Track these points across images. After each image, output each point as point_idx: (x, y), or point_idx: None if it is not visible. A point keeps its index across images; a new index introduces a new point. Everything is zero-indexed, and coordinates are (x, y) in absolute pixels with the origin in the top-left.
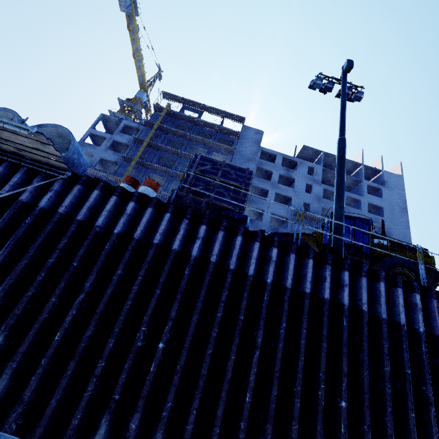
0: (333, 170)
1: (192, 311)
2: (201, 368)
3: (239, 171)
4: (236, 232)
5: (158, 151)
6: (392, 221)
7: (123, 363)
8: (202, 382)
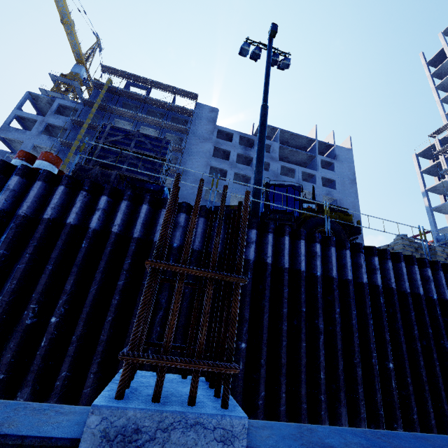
0: (289, 147)
1: (91, 283)
2: (100, 335)
3: (155, 140)
4: (142, 201)
5: None
6: (343, 192)
7: (8, 343)
8: (101, 348)
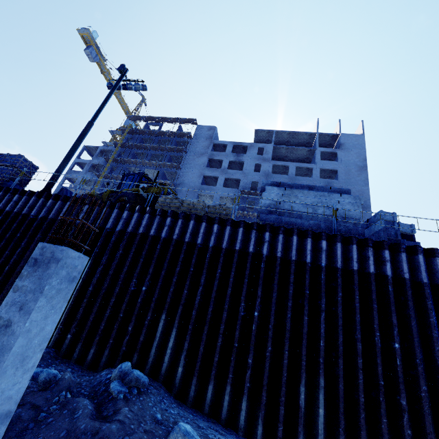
0: (284, 145)
1: None
2: None
3: (15, 157)
4: None
5: (125, 164)
6: (347, 181)
7: None
8: None
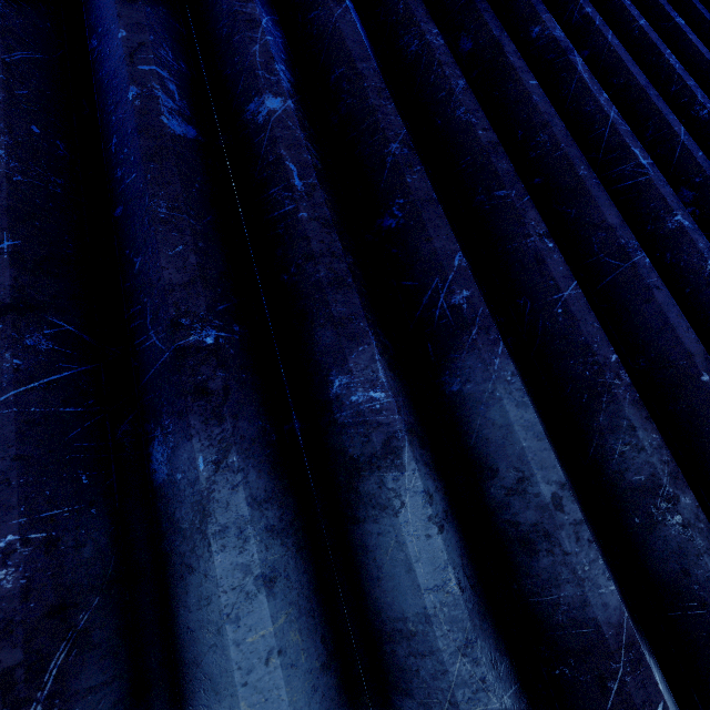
0: None
1: (315, 5)
2: (469, 133)
3: None
4: None
5: None
6: None
7: (136, 220)
8: (506, 162)
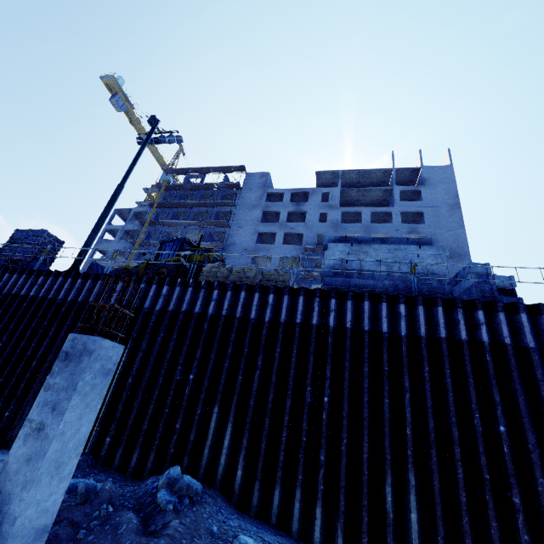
0: (353, 188)
1: None
2: None
3: (37, 233)
4: None
5: (164, 227)
6: (437, 224)
7: None
8: None
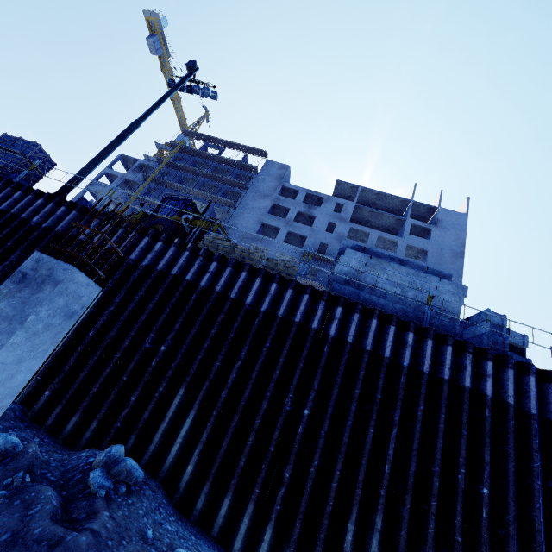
0: (368, 207)
1: None
2: None
3: (28, 144)
4: None
5: (167, 188)
6: (438, 267)
7: None
8: None
